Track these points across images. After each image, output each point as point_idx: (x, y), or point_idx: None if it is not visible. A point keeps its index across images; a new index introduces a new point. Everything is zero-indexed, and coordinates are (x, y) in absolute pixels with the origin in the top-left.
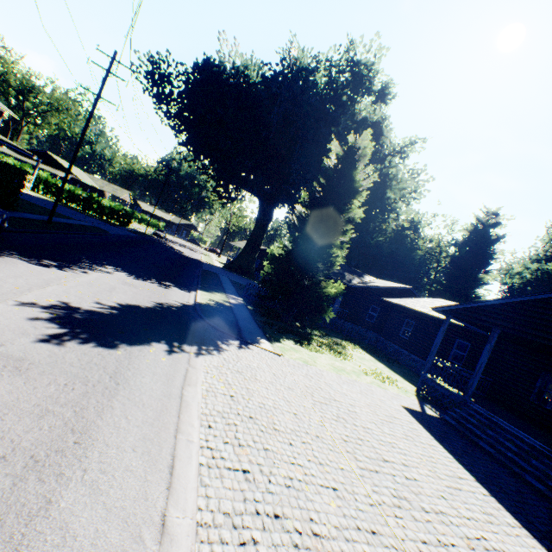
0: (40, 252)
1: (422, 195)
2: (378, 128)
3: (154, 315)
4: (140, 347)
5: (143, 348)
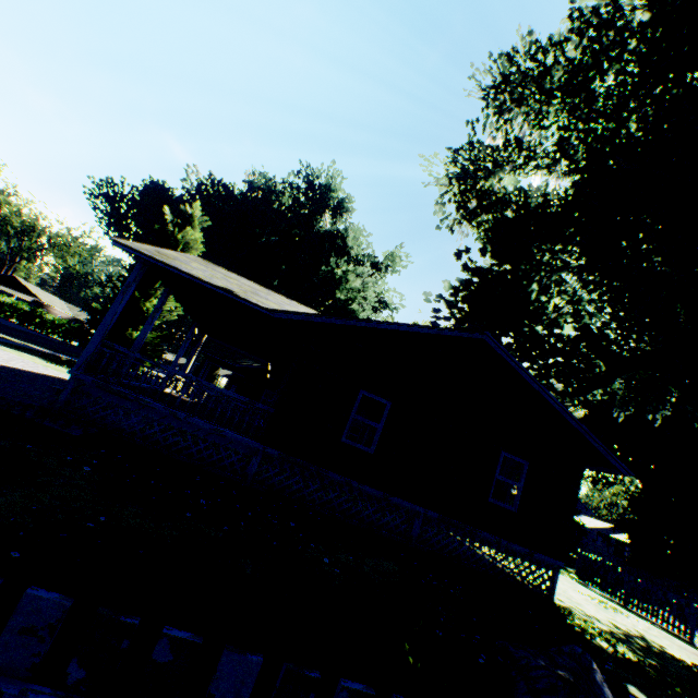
0: None
1: (371, 294)
2: (342, 240)
3: None
4: None
5: None
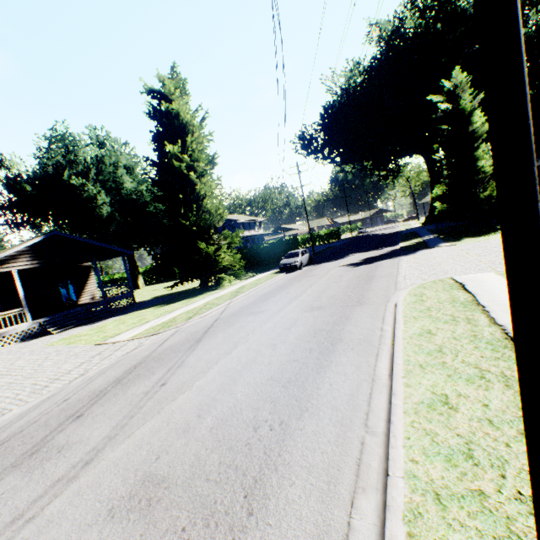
0: (326, 260)
1: None
2: None
3: (380, 256)
4: (379, 262)
5: (380, 262)
